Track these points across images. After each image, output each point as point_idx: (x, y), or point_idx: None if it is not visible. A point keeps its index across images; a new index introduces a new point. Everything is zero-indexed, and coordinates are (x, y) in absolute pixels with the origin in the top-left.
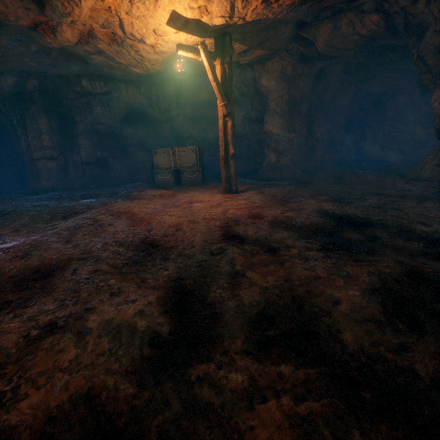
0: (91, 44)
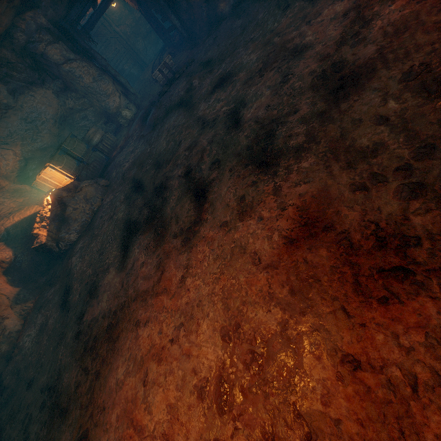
0: None
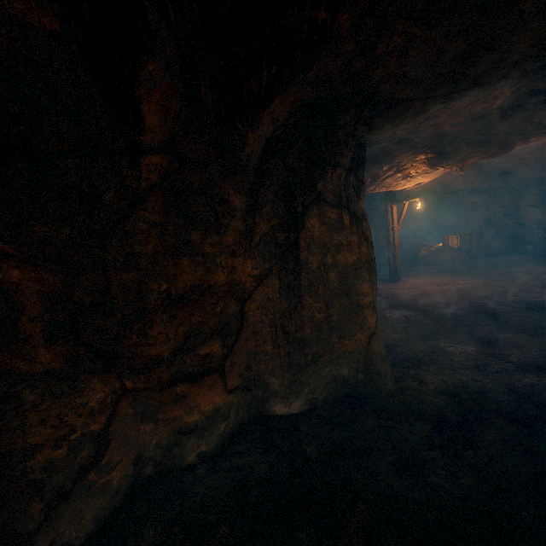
0: (410, 167)
